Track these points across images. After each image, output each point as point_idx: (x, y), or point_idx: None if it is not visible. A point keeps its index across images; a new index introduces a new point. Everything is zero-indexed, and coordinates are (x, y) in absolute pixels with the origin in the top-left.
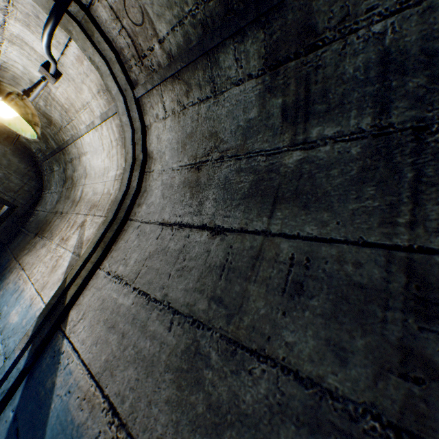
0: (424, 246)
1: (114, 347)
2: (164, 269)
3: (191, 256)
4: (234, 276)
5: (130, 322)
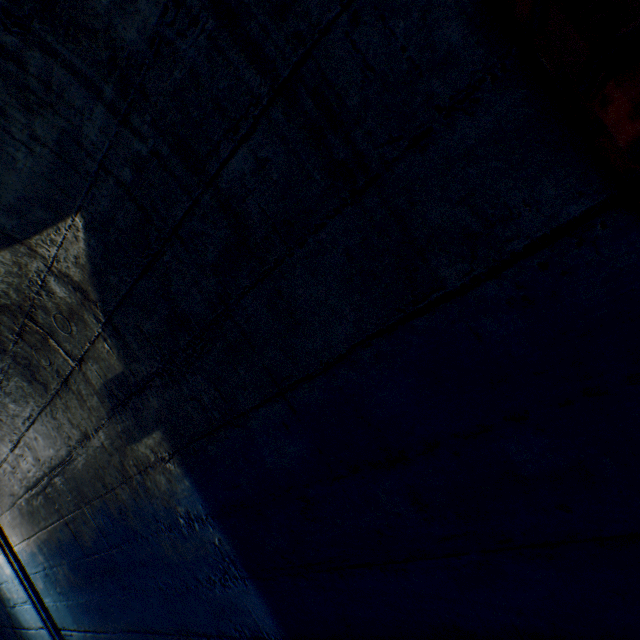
0: (6, 458)
1: (19, 530)
2: (3, 499)
3: (0, 489)
4: (7, 486)
5: (14, 520)
